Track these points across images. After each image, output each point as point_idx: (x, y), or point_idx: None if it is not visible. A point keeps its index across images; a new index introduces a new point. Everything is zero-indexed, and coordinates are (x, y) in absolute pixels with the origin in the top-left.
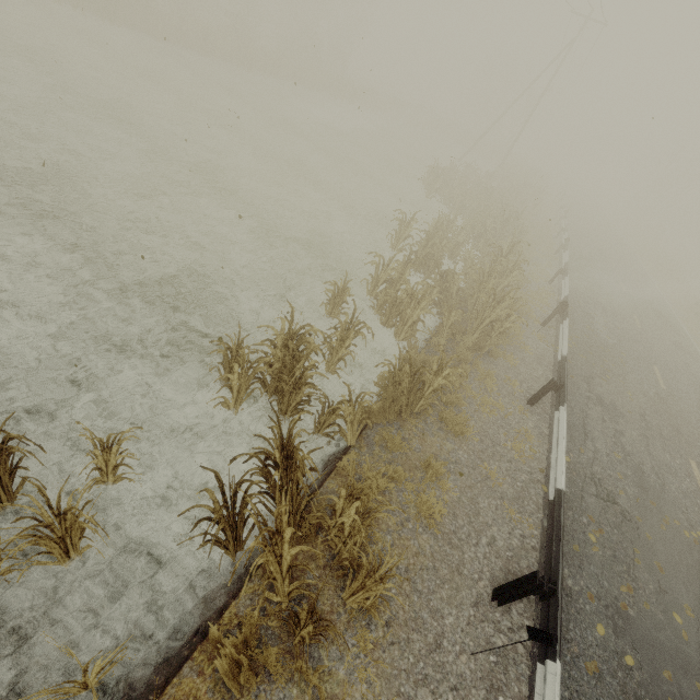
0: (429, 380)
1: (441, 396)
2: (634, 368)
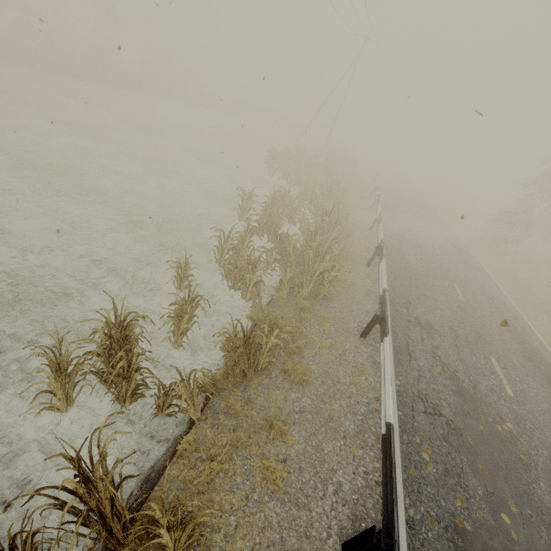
0: (262, 341)
1: (276, 354)
2: (440, 288)
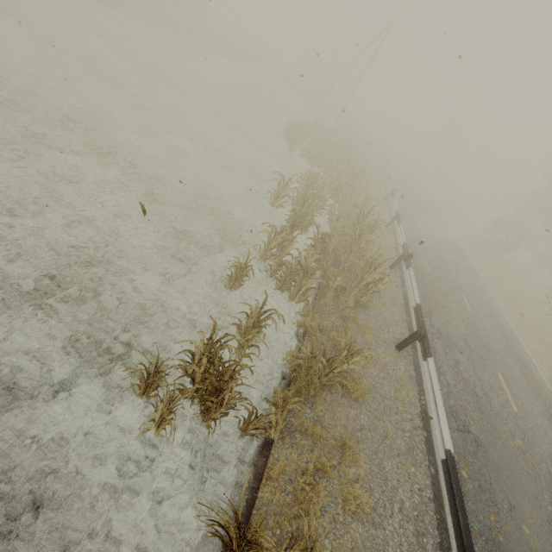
0: (340, 366)
1: (350, 378)
2: (452, 297)
